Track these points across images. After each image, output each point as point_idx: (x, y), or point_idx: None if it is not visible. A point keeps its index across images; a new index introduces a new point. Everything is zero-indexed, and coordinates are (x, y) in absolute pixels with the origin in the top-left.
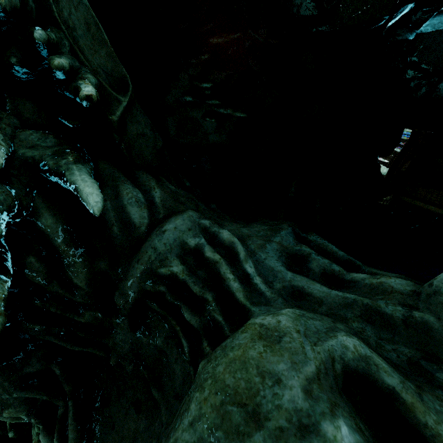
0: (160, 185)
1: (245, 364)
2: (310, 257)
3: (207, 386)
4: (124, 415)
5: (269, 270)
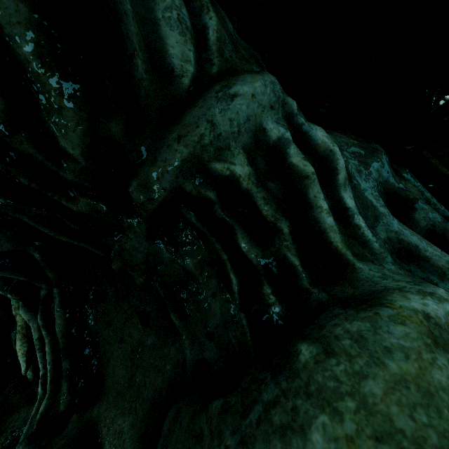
0: (215, 10)
1: (432, 398)
2: (417, 203)
3: (347, 413)
4: (125, 319)
5: (370, 208)
